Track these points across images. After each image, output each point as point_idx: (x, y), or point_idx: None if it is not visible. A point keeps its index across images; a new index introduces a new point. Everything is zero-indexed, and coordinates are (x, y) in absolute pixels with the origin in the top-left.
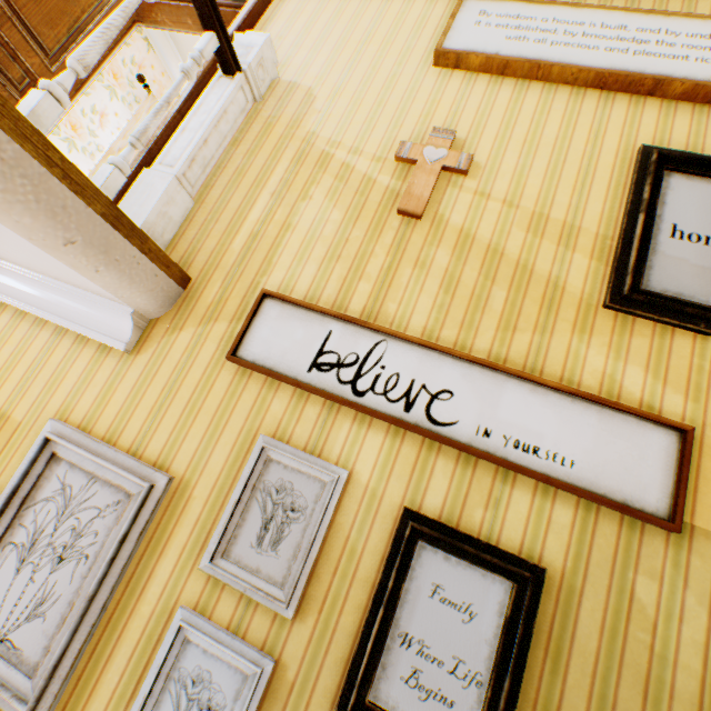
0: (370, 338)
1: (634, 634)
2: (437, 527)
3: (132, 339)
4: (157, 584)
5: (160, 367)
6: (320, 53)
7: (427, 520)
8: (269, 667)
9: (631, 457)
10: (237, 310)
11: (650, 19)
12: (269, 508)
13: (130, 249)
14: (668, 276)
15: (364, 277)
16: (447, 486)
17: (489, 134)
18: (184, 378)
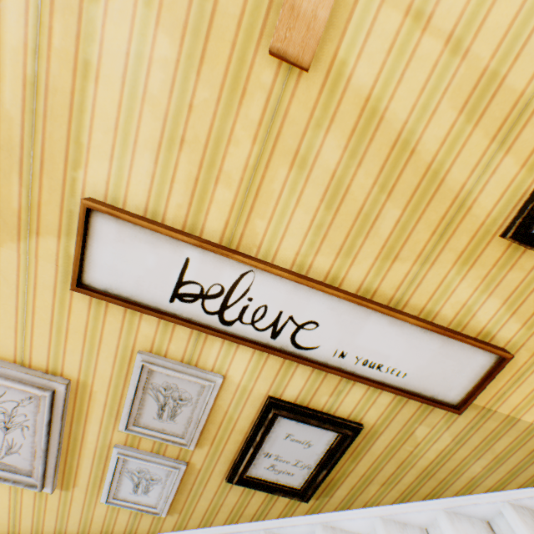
0: (235, 268)
1: (405, 448)
2: (292, 410)
3: None
4: (92, 435)
5: None
6: None
7: (285, 406)
8: (184, 467)
9: (452, 371)
10: (60, 221)
11: None
12: (161, 399)
13: None
14: None
15: (223, 178)
16: (303, 384)
17: None
18: (34, 300)
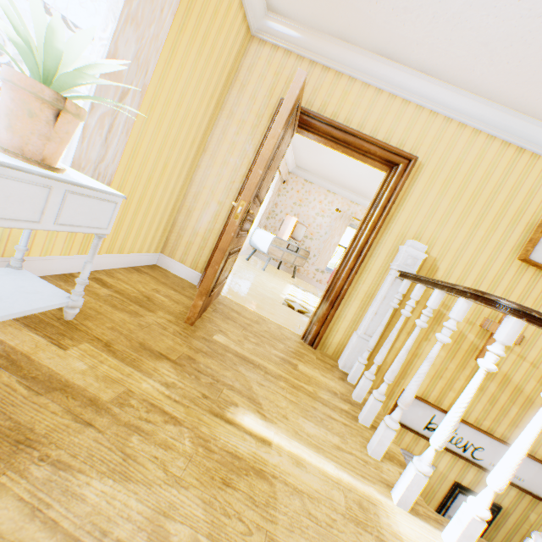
0: None
1: (523, 525)
2: (466, 490)
3: None
4: None
5: None
6: (444, 229)
7: (463, 487)
8: None
9: None
10: (389, 393)
11: None
12: None
13: None
14: None
15: (452, 389)
16: (472, 477)
17: None
18: None
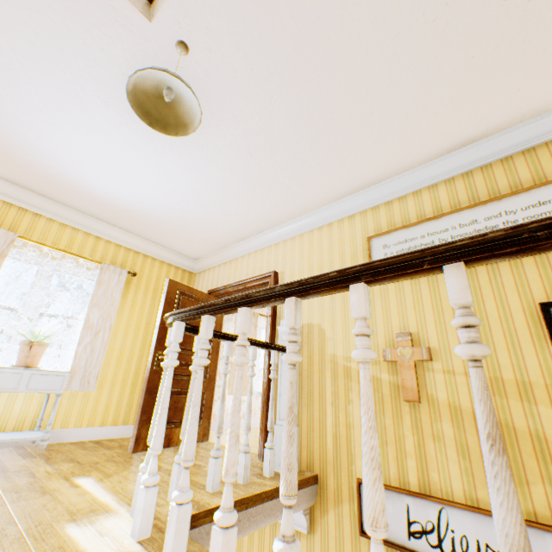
0: (433, 506)
1: None
2: None
3: (307, 524)
4: None
5: (328, 540)
6: (313, 299)
7: None
8: None
9: None
10: (348, 492)
11: (488, 207)
12: None
13: None
14: None
15: (407, 454)
16: None
17: (430, 323)
18: (343, 548)
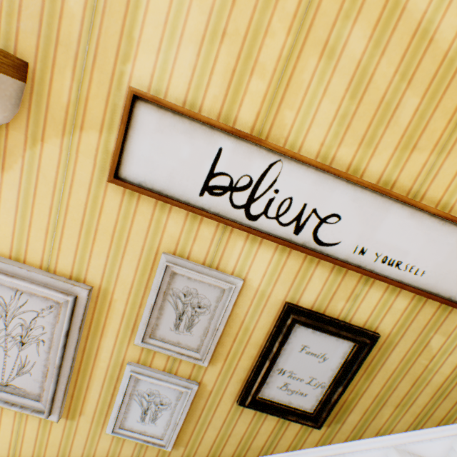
0: (264, 158)
1: (419, 361)
2: (310, 316)
3: None
4: (105, 352)
5: (36, 186)
6: None
7: (303, 312)
8: (195, 387)
9: None
10: (103, 115)
11: None
12: (180, 306)
13: None
14: None
15: (258, 69)
16: (320, 287)
17: None
18: (69, 199)
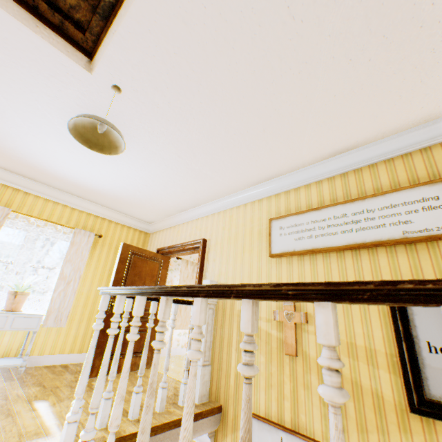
0: (299, 441)
1: None
2: None
3: None
4: None
5: None
6: (229, 264)
7: None
8: None
9: None
10: None
11: (355, 204)
12: None
13: (198, 421)
14: (439, 383)
15: (285, 397)
16: None
17: None
18: None
